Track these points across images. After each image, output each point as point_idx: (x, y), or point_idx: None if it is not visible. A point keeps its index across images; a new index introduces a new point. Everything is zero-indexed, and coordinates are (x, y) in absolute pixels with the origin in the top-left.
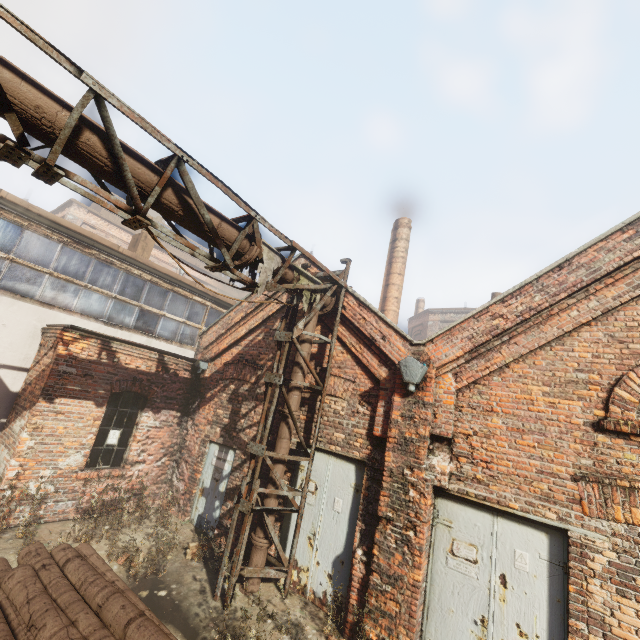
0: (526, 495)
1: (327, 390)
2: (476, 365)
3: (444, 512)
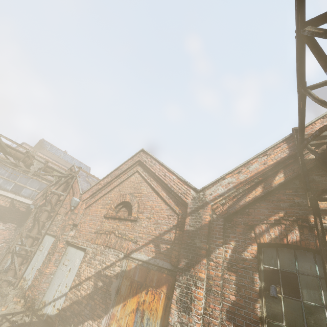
0: (84, 240)
1: (59, 212)
2: (91, 200)
3: (67, 250)
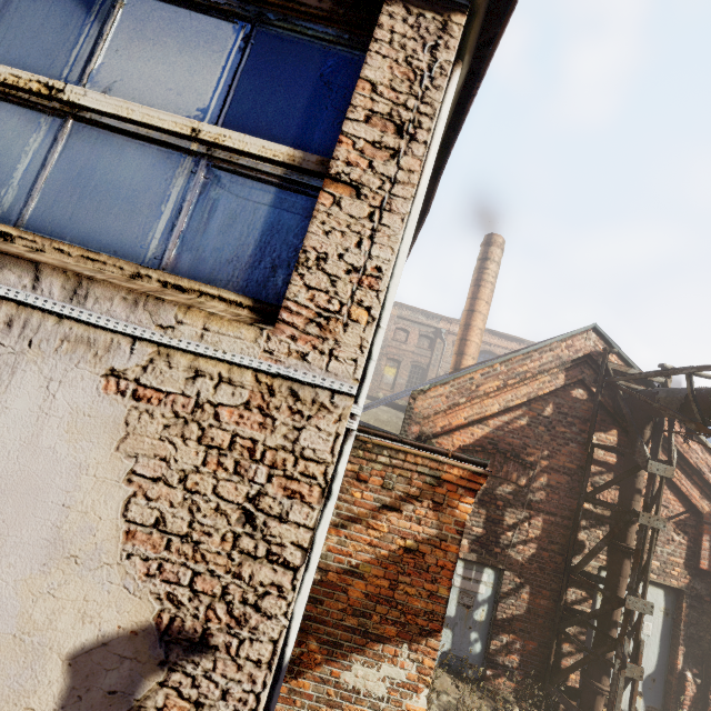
0: None
1: None
2: None
3: None
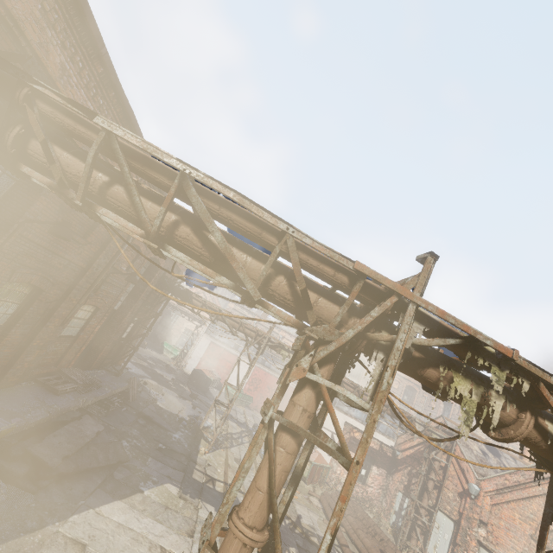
0: None
1: (446, 485)
2: (498, 497)
3: (481, 552)
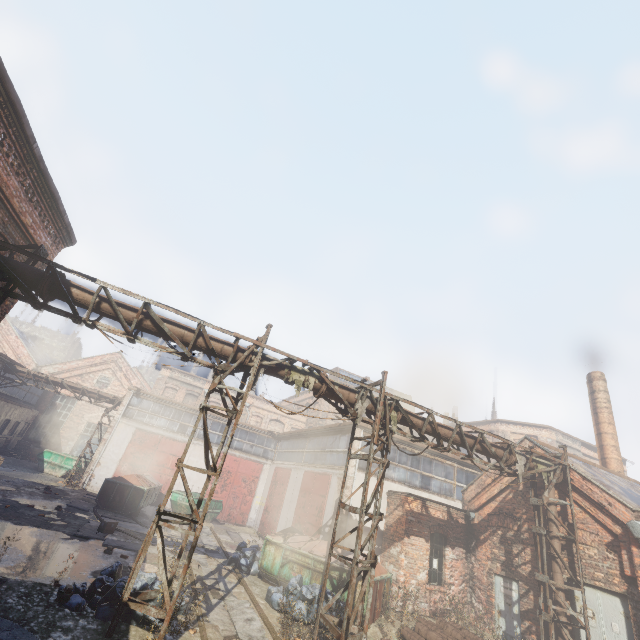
0: None
1: (578, 539)
2: None
3: None
